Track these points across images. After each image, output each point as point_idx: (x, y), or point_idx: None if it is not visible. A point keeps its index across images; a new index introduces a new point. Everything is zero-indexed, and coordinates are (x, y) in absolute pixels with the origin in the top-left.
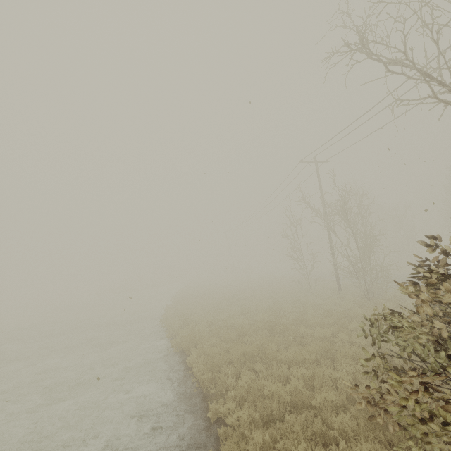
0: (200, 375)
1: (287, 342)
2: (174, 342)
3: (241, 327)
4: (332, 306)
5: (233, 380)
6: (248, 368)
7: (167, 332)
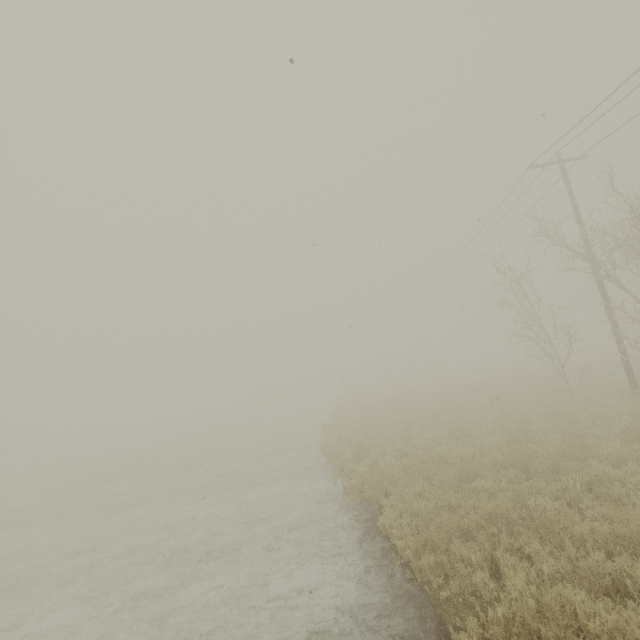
0: (413, 559)
1: (573, 494)
2: (348, 486)
3: (459, 460)
4: (634, 420)
5: (485, 575)
6: (507, 548)
7: (333, 468)
